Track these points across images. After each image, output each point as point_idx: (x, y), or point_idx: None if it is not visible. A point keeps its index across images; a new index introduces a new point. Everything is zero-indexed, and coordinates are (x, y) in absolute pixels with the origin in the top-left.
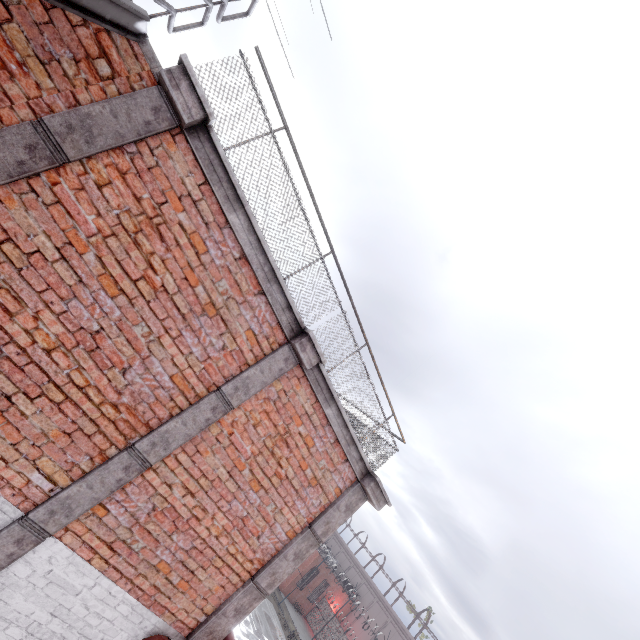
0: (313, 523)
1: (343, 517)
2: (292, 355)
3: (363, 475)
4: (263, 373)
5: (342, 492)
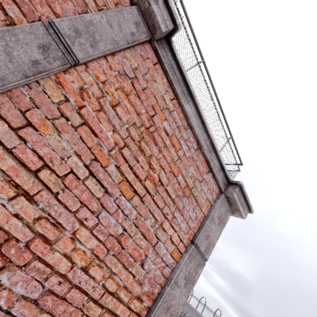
0: (195, 239)
1: (218, 230)
2: (142, 22)
3: (225, 186)
4: (111, 28)
5: (211, 205)
